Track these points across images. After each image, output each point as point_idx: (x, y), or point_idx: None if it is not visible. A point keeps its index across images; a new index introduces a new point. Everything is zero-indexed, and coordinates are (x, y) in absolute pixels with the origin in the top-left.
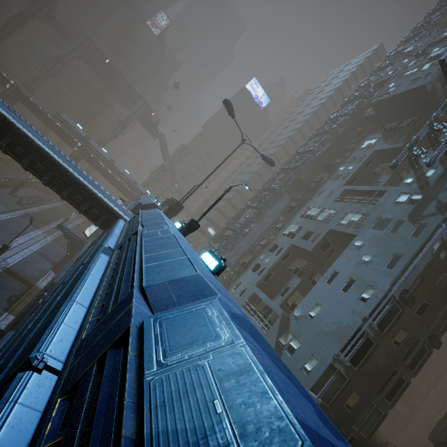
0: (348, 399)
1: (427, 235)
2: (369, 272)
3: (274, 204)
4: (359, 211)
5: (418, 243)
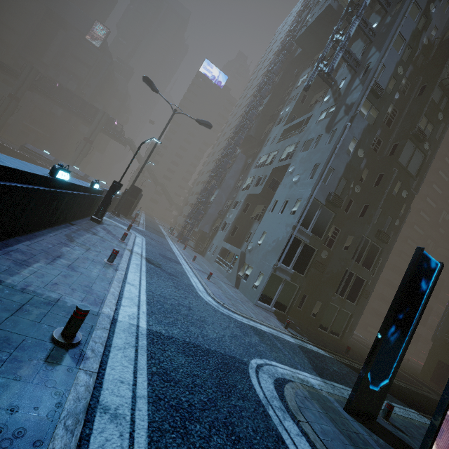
0: (313, 308)
1: (336, 137)
2: (297, 189)
3: (232, 166)
4: (293, 142)
5: (330, 148)
